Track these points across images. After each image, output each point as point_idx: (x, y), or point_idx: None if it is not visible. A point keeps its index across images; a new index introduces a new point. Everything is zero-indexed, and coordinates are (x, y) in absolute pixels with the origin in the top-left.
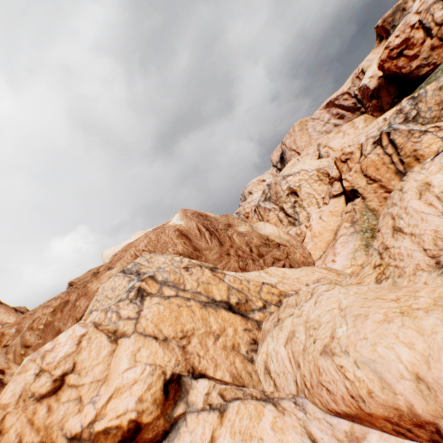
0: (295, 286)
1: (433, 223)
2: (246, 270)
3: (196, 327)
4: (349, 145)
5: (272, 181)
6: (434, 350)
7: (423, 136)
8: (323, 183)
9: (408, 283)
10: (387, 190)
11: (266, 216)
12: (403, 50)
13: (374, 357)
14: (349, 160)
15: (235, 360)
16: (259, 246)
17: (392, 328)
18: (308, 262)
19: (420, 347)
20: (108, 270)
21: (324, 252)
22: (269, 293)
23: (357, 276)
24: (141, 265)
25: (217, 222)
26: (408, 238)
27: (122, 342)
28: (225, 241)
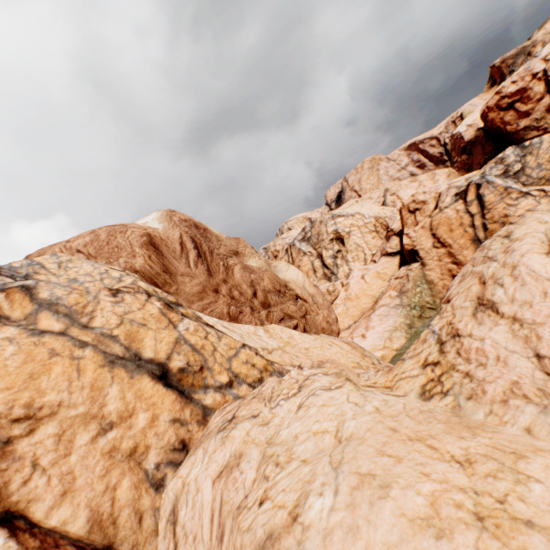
0: (299, 360)
1: None
2: (237, 320)
3: (68, 400)
4: (424, 191)
5: (317, 218)
6: None
7: (523, 199)
8: (379, 237)
9: (488, 417)
10: (455, 261)
11: (298, 260)
12: (516, 102)
13: None
14: (418, 211)
15: (121, 483)
16: (268, 291)
17: None
18: (331, 330)
19: None
20: None
21: (355, 323)
22: (248, 364)
23: (389, 373)
24: (42, 268)
25: (220, 244)
26: (505, 325)
27: None
28: (219, 271)
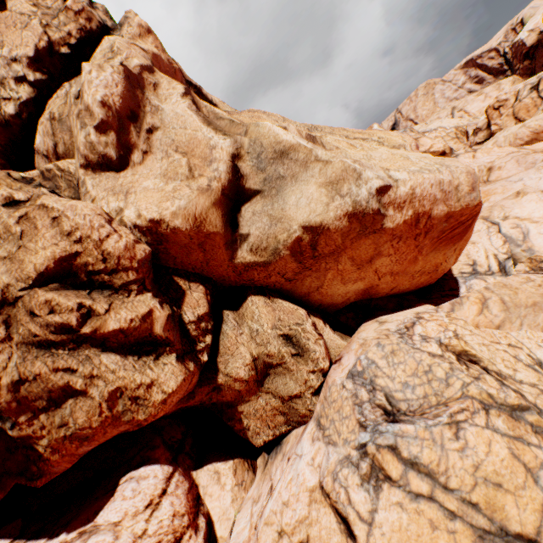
0: None
1: None
2: None
3: None
4: (505, 92)
5: None
6: None
7: None
8: (459, 142)
9: None
10: None
11: None
12: None
13: (542, 117)
14: (501, 107)
15: None
16: None
17: None
18: None
19: None
20: None
21: None
22: None
23: None
24: None
25: None
26: None
27: (420, 139)
28: None
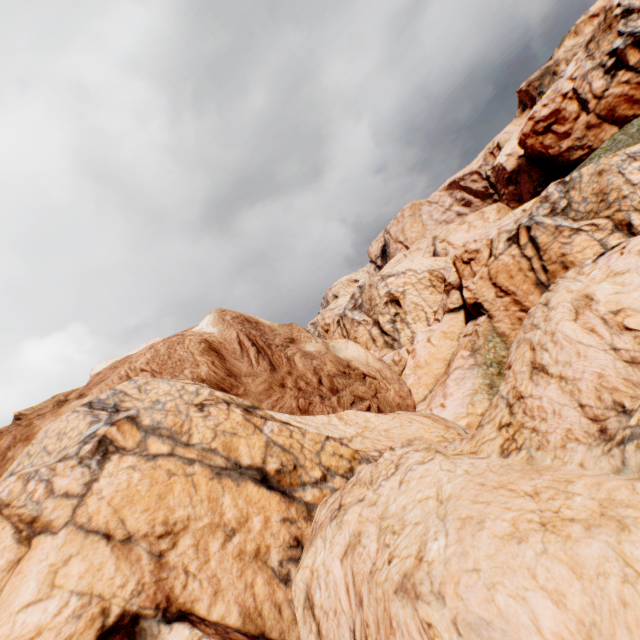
0: (381, 444)
1: (596, 361)
2: (308, 412)
3: (194, 514)
4: (474, 239)
5: (366, 282)
6: (603, 615)
7: (576, 235)
8: (437, 291)
9: (553, 461)
10: (523, 308)
11: (353, 331)
12: (552, 124)
13: (489, 615)
14: (473, 261)
15: (256, 581)
16: (333, 375)
17: (525, 555)
18: (406, 405)
19: (576, 603)
20: (76, 400)
21: (430, 392)
22: (335, 455)
23: (472, 440)
24: (126, 395)
25: (274, 334)
26: (555, 383)
27: (38, 544)
28: (280, 364)
